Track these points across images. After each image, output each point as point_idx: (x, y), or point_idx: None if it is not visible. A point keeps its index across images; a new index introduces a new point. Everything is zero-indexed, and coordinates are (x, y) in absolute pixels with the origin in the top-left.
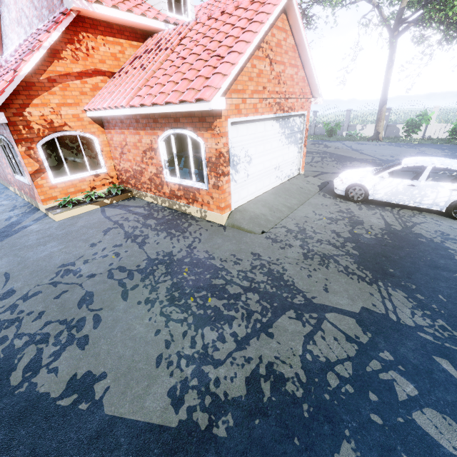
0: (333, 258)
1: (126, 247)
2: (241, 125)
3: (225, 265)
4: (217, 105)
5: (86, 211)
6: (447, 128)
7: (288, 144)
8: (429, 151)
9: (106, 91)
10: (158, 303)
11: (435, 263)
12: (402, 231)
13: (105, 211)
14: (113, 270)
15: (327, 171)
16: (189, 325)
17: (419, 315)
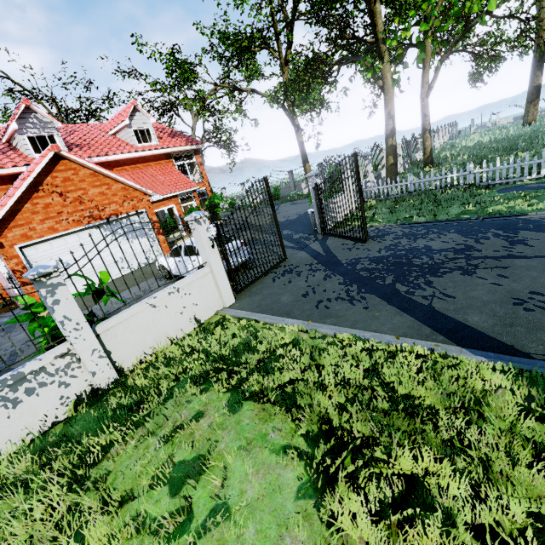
0: None
1: None
2: (41, 244)
3: None
4: None
5: None
6: None
7: (130, 239)
8: None
9: None
10: None
11: None
12: None
13: None
14: None
15: None
16: None
17: None
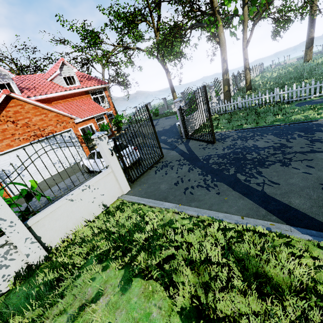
0: None
1: None
2: (2, 156)
3: None
4: None
5: None
6: None
7: (63, 148)
8: None
9: None
10: None
11: None
12: None
13: None
14: None
15: None
16: None
17: None
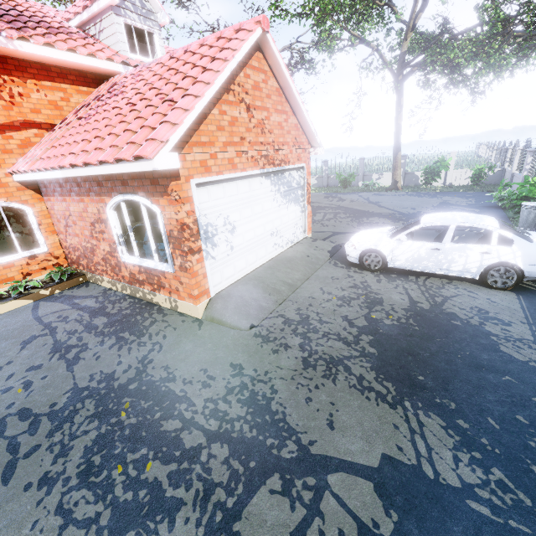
0: (342, 364)
1: (46, 369)
2: (214, 185)
3: (188, 391)
4: (165, 163)
5: (11, 310)
6: (467, 174)
7: (287, 203)
8: (452, 201)
9: (39, 147)
10: (61, 483)
11: (476, 360)
12: (431, 311)
13: (38, 308)
14: (8, 419)
15: (340, 231)
16: (100, 531)
17: (465, 461)
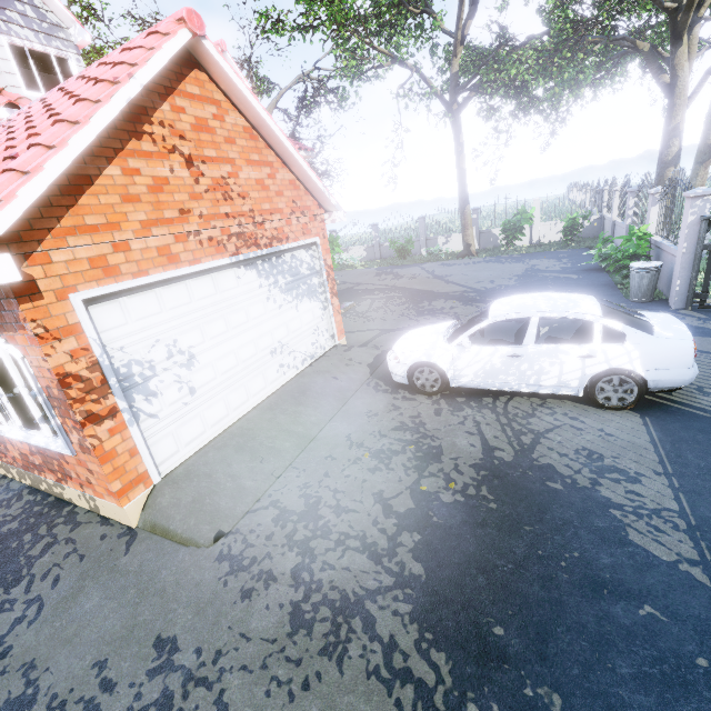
0: (362, 612)
1: None
2: (135, 295)
3: None
4: None
5: None
6: (558, 226)
7: (294, 301)
8: (542, 265)
9: None
10: None
11: (592, 571)
12: (515, 465)
13: None
14: None
15: (390, 327)
16: None
17: None
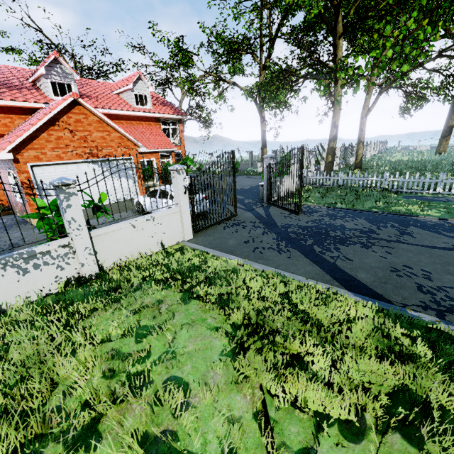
0: None
1: None
2: (48, 166)
3: None
4: (4, 157)
5: None
6: None
7: (117, 177)
8: None
9: None
10: None
11: None
12: None
13: None
14: None
15: None
16: None
17: None
